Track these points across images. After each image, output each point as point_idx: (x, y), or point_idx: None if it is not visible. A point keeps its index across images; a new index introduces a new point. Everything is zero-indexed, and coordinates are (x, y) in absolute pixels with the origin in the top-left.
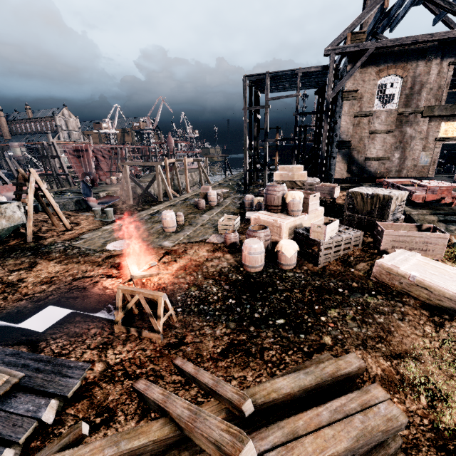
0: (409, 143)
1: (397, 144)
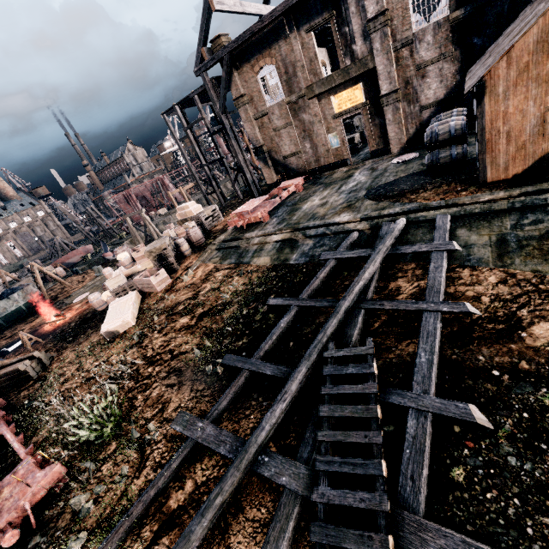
0: (312, 130)
1: (303, 135)
